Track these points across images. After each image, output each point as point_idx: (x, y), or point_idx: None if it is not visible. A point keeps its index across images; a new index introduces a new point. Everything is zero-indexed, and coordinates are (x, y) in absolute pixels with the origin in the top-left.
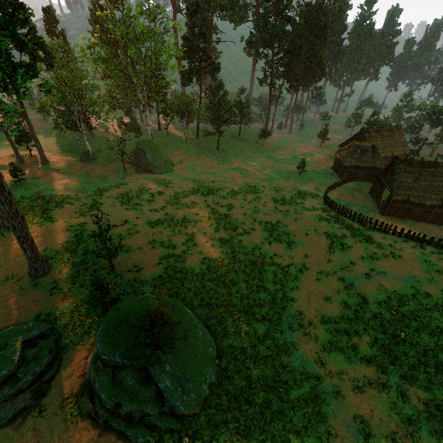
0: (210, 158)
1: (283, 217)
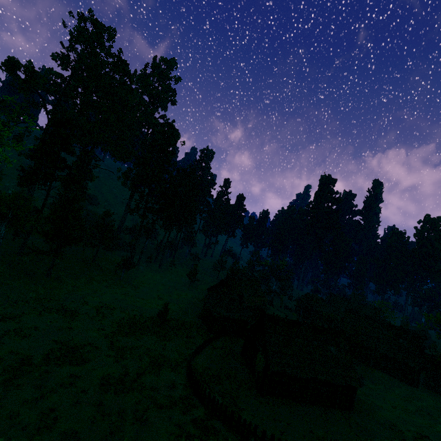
0: (25, 287)
1: (105, 437)
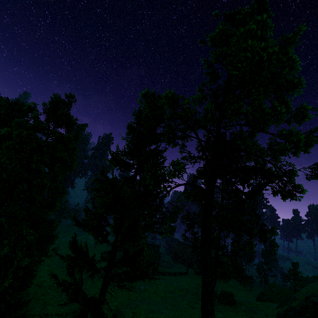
0: None
1: None
